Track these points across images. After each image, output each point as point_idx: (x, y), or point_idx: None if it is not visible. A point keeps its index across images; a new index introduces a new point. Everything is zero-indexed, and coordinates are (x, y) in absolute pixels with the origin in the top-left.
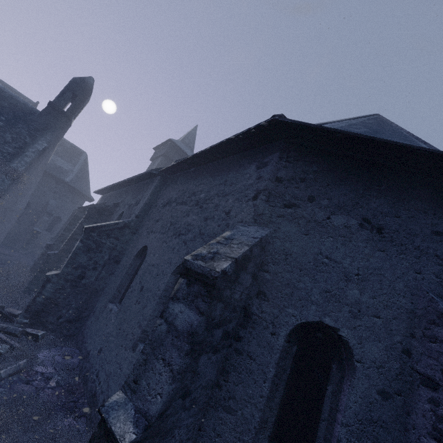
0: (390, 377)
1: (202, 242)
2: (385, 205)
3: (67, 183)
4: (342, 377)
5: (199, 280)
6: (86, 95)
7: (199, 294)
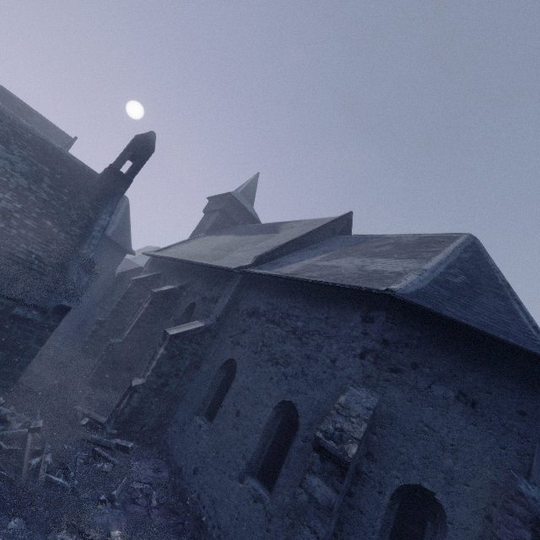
0: (474, 538)
1: (306, 384)
2: (479, 380)
3: (108, 237)
4: (435, 533)
5: (333, 460)
6: (148, 155)
7: (333, 472)
